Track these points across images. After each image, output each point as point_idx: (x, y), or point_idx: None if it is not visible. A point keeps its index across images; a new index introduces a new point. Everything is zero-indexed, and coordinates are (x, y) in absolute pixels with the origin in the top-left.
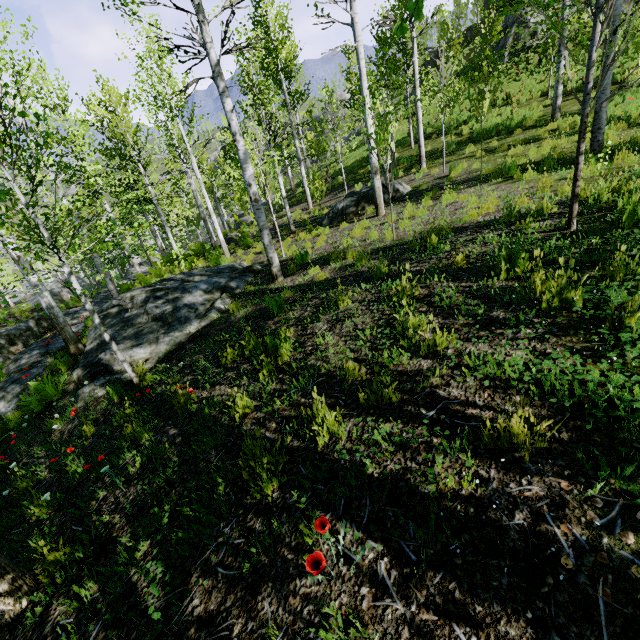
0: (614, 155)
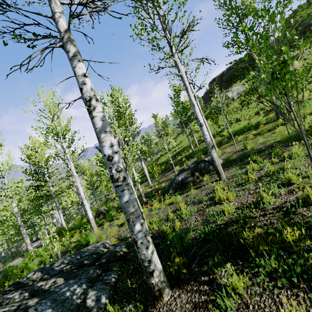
0: None
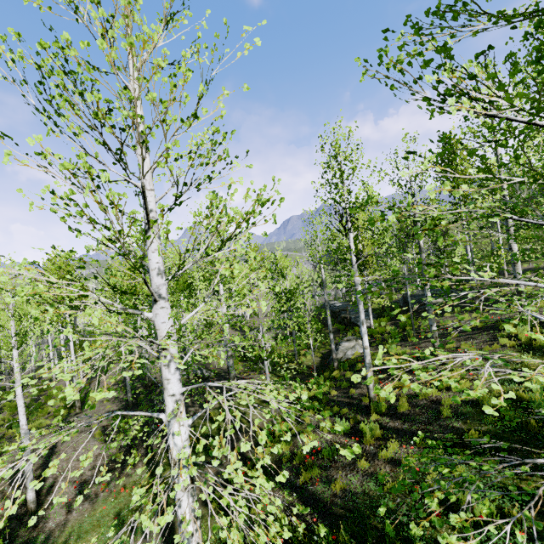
0: None
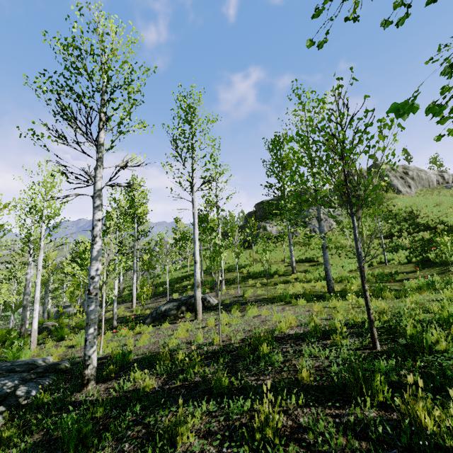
0: (343, 296)
